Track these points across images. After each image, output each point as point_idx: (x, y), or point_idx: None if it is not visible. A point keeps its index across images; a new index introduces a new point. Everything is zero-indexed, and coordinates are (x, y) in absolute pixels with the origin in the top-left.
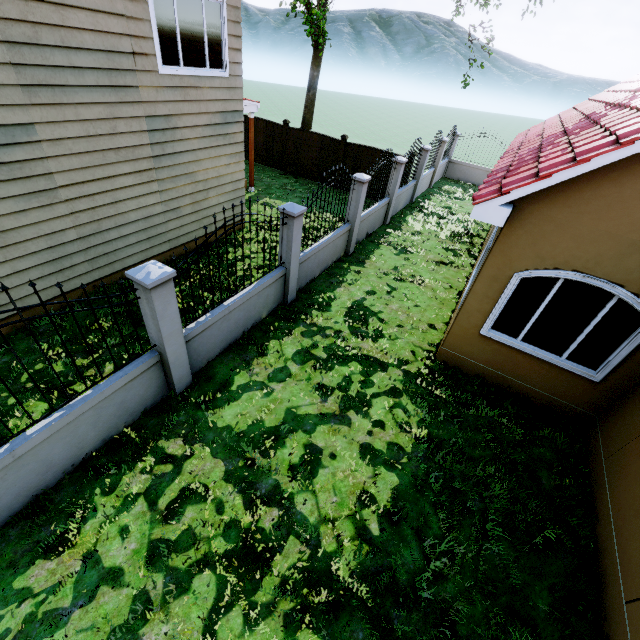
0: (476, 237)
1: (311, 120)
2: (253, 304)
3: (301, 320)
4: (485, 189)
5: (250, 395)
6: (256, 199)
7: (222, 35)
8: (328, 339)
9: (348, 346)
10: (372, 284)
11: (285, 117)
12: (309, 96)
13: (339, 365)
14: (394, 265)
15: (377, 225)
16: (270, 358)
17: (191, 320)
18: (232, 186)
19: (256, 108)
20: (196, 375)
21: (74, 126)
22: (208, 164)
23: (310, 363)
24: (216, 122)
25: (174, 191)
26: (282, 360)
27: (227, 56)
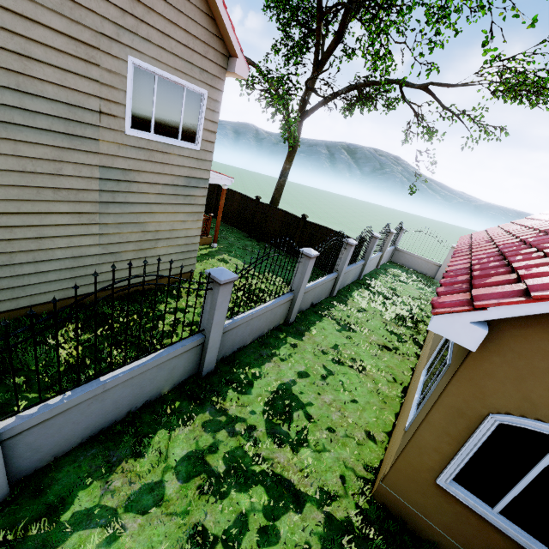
0: (420, 323)
1: (279, 199)
2: (149, 378)
3: (210, 402)
4: (448, 296)
5: (82, 537)
6: (215, 254)
7: (199, 118)
8: (235, 438)
9: (258, 455)
10: (307, 363)
11: (265, 196)
12: (280, 181)
13: (237, 489)
14: (334, 342)
15: (323, 296)
16: (146, 462)
17: (72, 383)
18: (185, 240)
19: (230, 182)
20: (24, 481)
21: (8, 159)
22: (162, 217)
23: (198, 480)
24: (179, 184)
25: (117, 236)
26: (161, 468)
27: (201, 134)
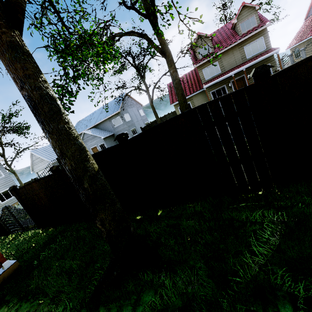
0: None
1: None
2: None
3: None
4: None
5: None
6: None
7: None
8: None
9: None
10: None
11: None
12: None
13: None
14: None
15: None
16: None
17: None
18: None
19: None
20: None
21: None
22: None
23: None
24: None
25: None
26: None
27: None
